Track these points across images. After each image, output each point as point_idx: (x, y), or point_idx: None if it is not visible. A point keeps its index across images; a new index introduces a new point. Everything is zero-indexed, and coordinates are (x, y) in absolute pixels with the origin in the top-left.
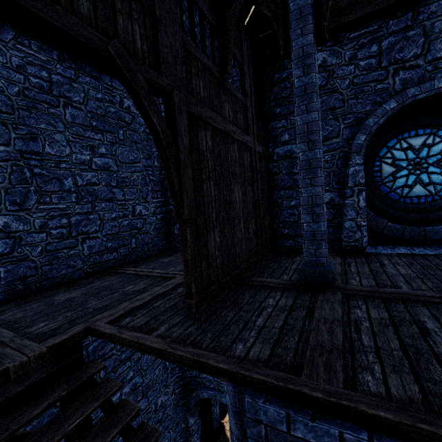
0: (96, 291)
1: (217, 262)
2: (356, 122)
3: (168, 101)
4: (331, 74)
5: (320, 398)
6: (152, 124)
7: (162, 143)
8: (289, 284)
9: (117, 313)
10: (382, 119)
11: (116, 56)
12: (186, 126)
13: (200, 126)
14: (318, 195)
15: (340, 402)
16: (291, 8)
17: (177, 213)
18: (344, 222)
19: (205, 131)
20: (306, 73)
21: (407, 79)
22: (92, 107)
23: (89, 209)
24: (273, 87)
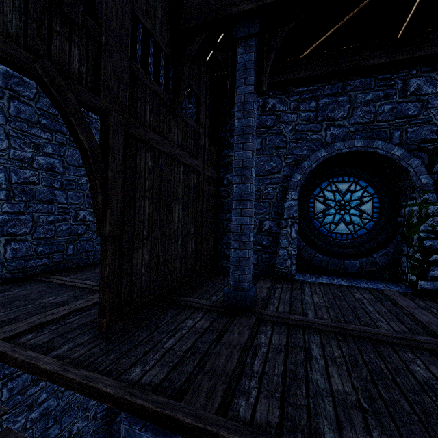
0: (7, 301)
1: (143, 279)
2: (294, 163)
3: (105, 121)
4: (278, 118)
5: (190, 424)
6: (79, 141)
7: (89, 160)
8: (214, 306)
9: (20, 328)
10: (315, 164)
11: (43, 74)
12: (121, 146)
13: (141, 147)
14: (245, 225)
15: (206, 427)
16: (238, 60)
17: (99, 229)
18: (278, 250)
19: (146, 152)
20: (245, 116)
21: (335, 134)
22: (44, 105)
23: (21, 209)
24: (229, 119)
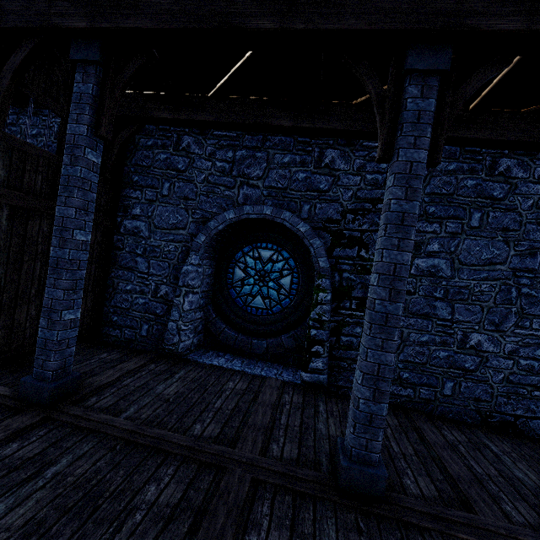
0: None
1: None
2: (202, 220)
3: None
4: (191, 162)
5: None
6: None
7: None
8: (8, 397)
9: None
10: (222, 226)
11: None
12: None
13: None
14: (58, 300)
15: None
16: (74, 88)
17: None
18: (169, 322)
19: None
20: (73, 163)
21: (248, 195)
22: None
23: None
24: (136, 150)
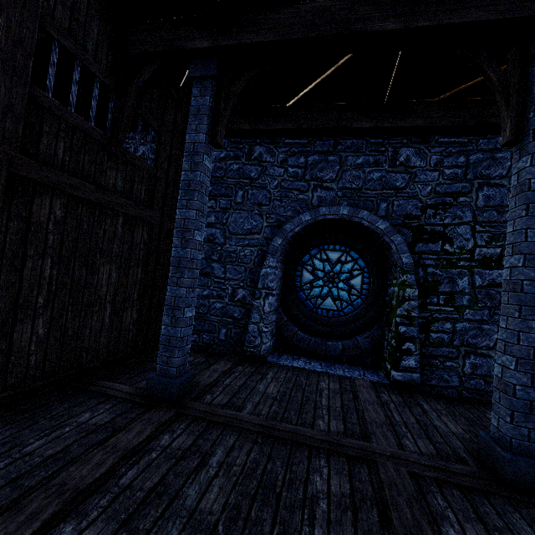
0: None
1: (32, 359)
2: (277, 224)
3: None
4: (264, 170)
5: None
6: None
7: None
8: (134, 394)
9: None
10: (298, 228)
11: None
12: None
13: (43, 193)
14: (181, 297)
15: None
16: (192, 102)
17: None
18: (249, 325)
19: (53, 199)
20: (193, 169)
21: (322, 197)
22: None
23: None
24: None
